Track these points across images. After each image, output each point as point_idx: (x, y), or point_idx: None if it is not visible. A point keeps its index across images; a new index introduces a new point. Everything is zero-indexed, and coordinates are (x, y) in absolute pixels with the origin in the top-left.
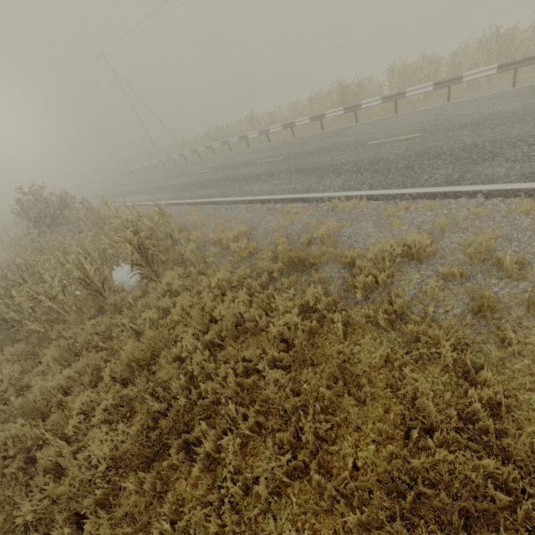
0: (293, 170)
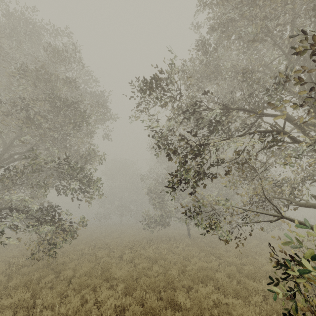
0: None
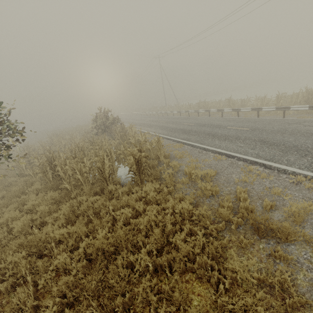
0: (257, 140)
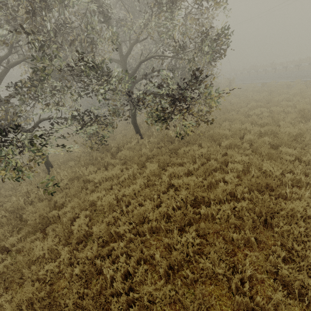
0: (276, 77)
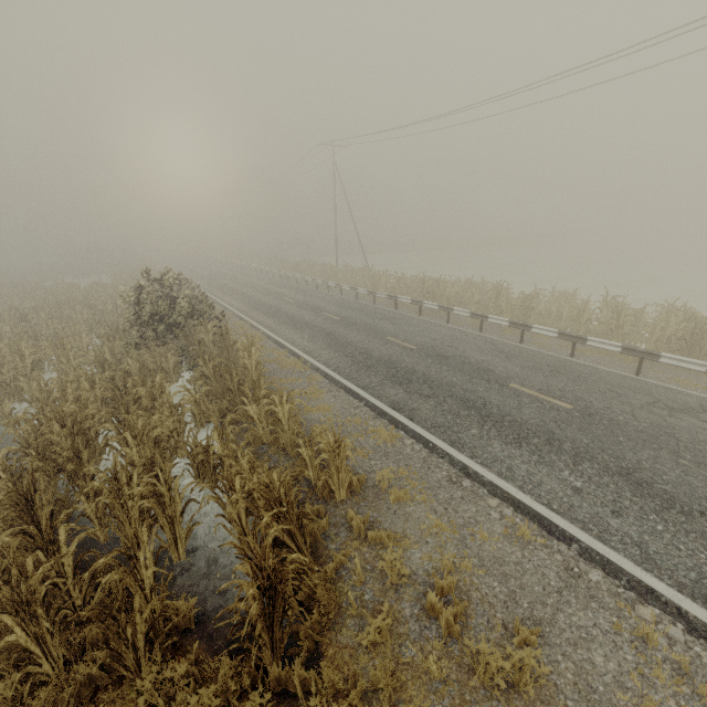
0: (616, 470)
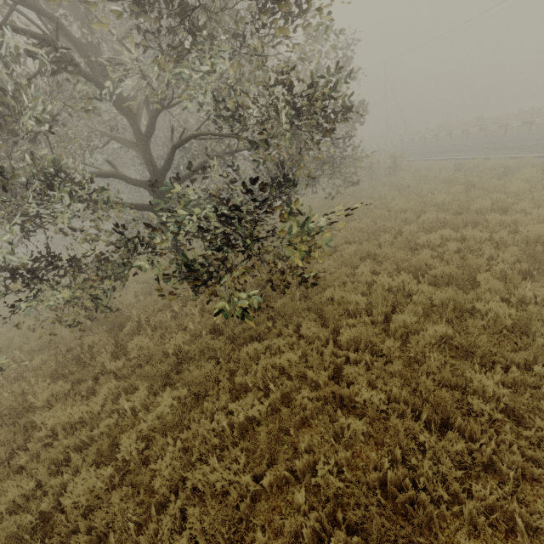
0: (484, 148)
